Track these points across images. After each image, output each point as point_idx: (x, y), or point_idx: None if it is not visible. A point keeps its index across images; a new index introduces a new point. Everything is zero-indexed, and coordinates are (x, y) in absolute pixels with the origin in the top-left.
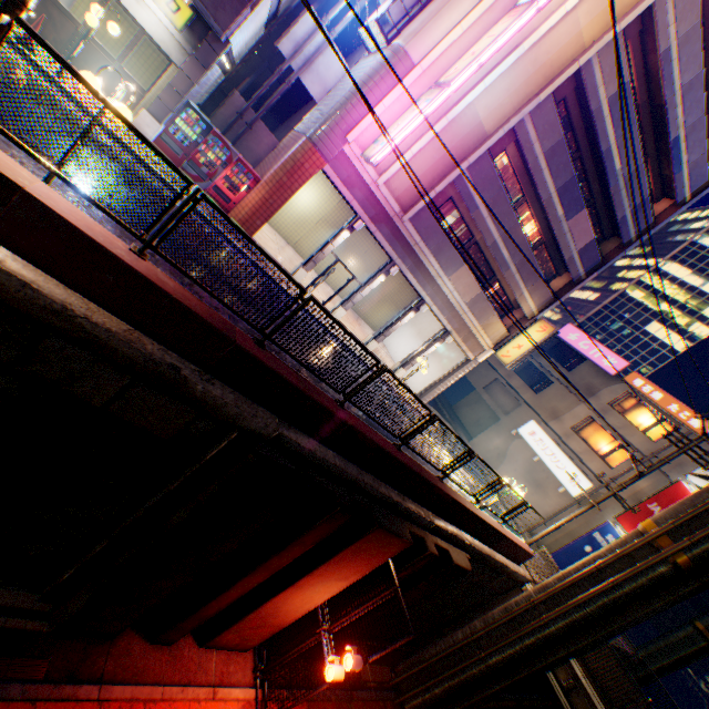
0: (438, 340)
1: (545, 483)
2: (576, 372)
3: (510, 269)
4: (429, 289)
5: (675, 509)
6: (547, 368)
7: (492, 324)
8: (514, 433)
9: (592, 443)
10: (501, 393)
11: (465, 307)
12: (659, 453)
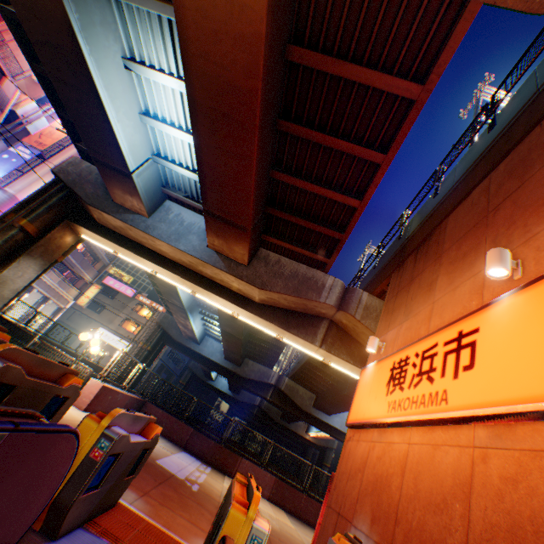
0: (44, 303)
1: (114, 353)
2: (117, 299)
3: (78, 266)
4: (37, 281)
5: (147, 336)
6: (103, 300)
7: (73, 289)
8: (93, 337)
9: (130, 328)
10: (81, 319)
11: (58, 285)
12: (153, 323)
